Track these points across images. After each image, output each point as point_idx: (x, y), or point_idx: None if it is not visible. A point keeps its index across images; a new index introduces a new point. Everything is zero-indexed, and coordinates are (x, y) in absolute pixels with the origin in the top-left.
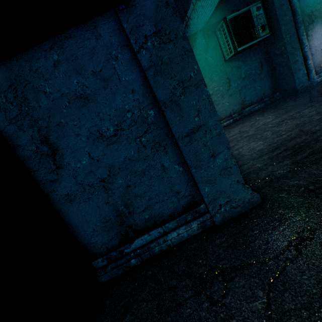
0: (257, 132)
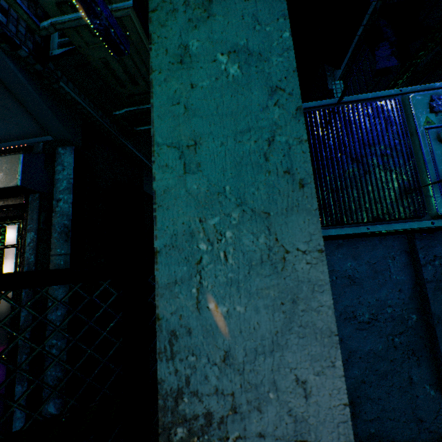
0: None
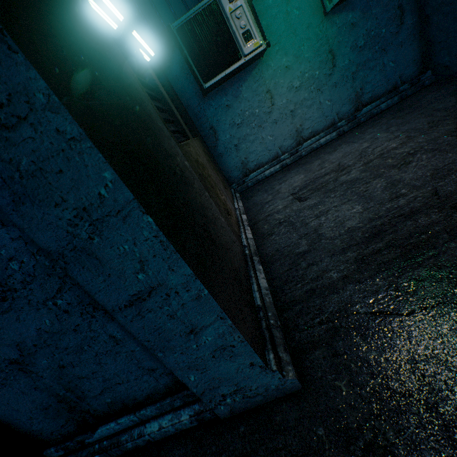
0: (364, 175)
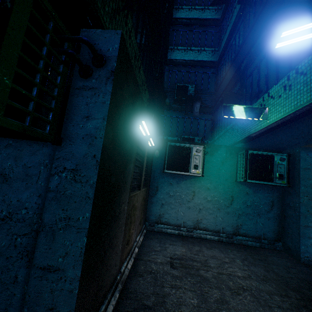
0: (213, 280)
